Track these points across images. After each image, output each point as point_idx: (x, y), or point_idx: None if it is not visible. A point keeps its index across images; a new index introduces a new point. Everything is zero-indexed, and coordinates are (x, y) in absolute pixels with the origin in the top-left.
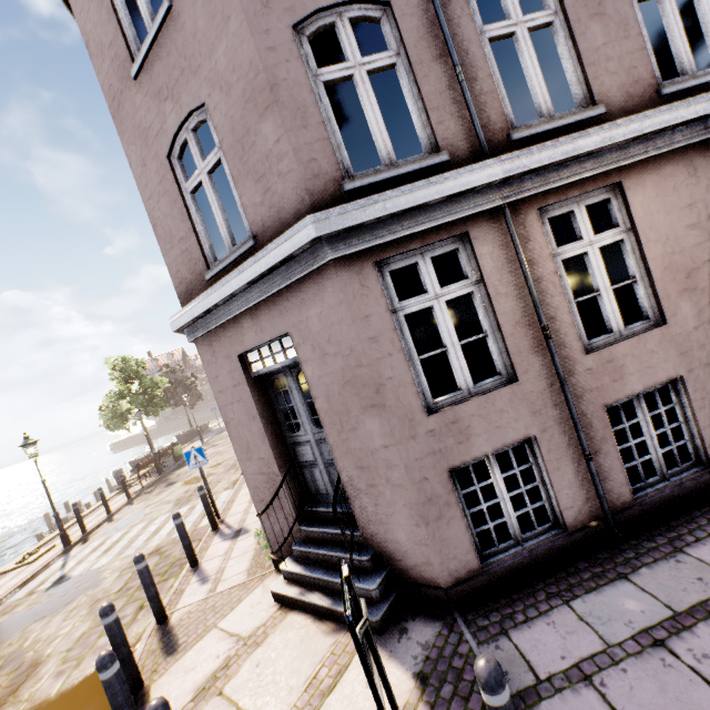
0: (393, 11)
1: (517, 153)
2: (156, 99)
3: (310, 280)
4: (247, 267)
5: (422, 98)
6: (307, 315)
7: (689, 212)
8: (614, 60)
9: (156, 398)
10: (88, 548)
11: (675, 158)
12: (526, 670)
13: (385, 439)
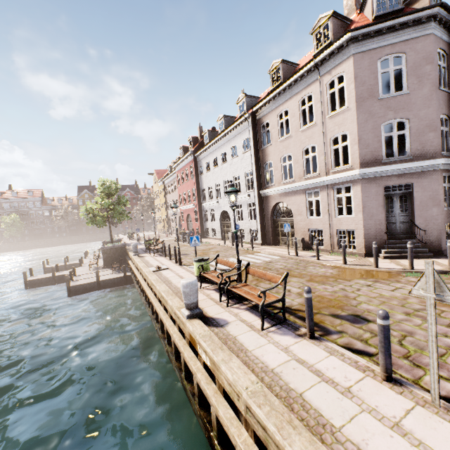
0: (449, 120)
1: None
2: (386, 108)
3: (428, 172)
4: (413, 164)
5: None
6: (423, 180)
7: None
8: None
9: (125, 212)
10: None
11: None
12: None
13: (437, 213)
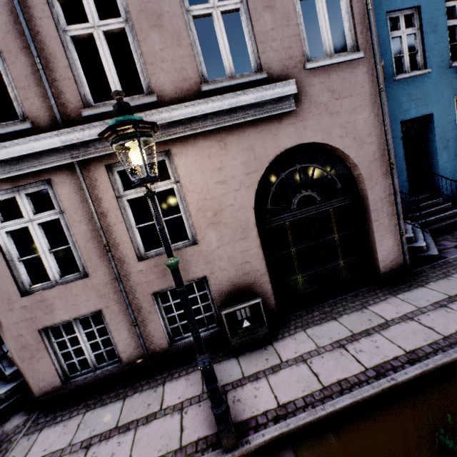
0: None
1: (72, 129)
2: None
3: None
4: None
5: (12, 78)
6: None
7: (219, 173)
8: (168, 62)
9: None
10: None
11: (211, 135)
12: (22, 456)
13: None
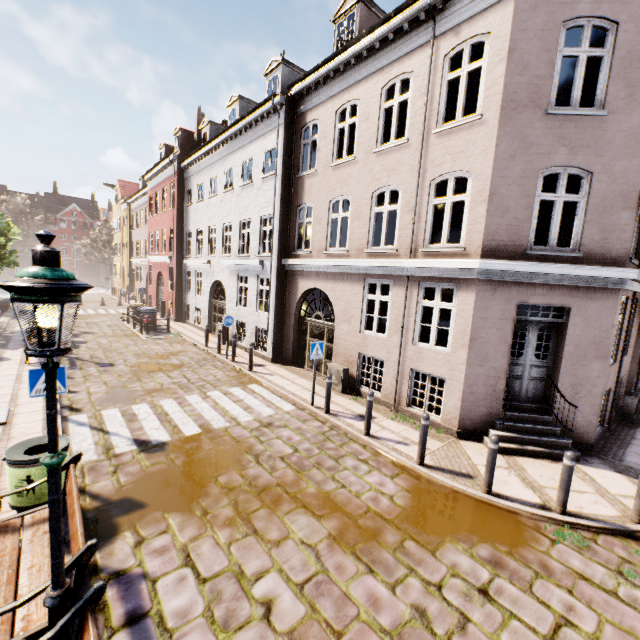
0: None
1: None
2: (556, 138)
3: (603, 290)
4: (583, 269)
5: (639, 235)
6: (590, 305)
7: (637, 317)
8: None
9: (2, 249)
10: (109, 416)
11: None
12: None
13: (599, 373)
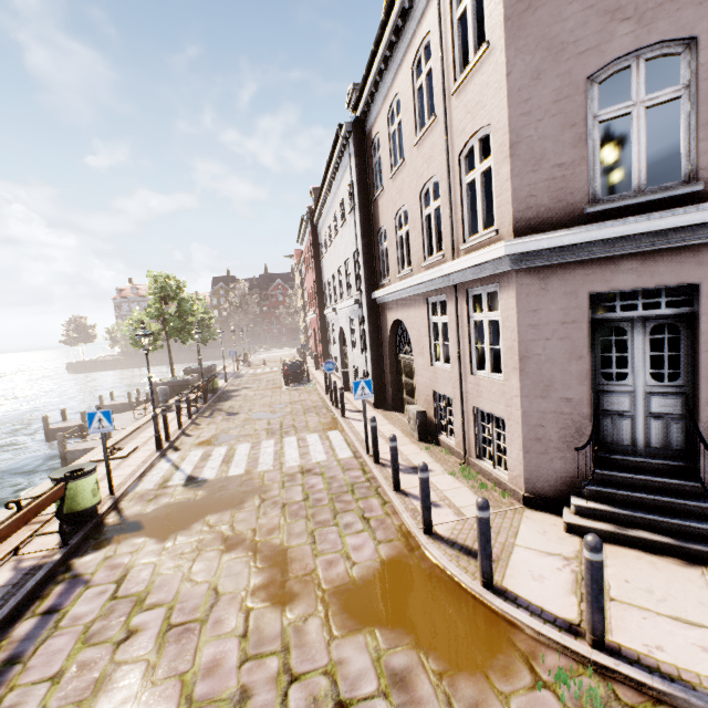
0: None
1: None
2: (607, 16)
3: None
4: (701, 210)
5: None
6: None
7: None
8: None
9: (191, 326)
10: (191, 456)
11: None
12: None
13: None
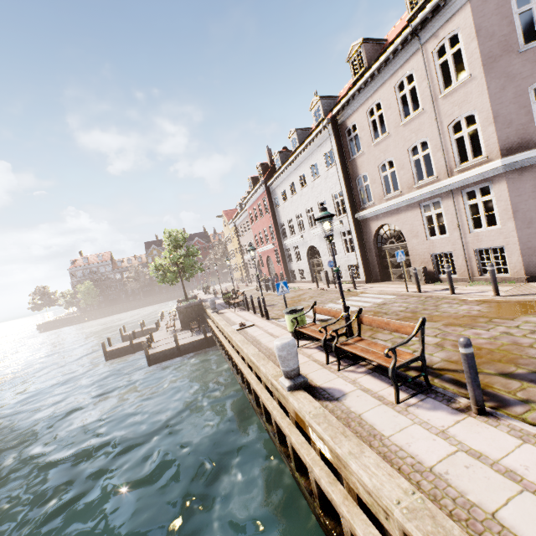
0: None
1: None
2: (533, 63)
3: None
4: None
5: None
6: None
7: None
8: None
9: (197, 263)
10: None
11: None
12: None
13: None
